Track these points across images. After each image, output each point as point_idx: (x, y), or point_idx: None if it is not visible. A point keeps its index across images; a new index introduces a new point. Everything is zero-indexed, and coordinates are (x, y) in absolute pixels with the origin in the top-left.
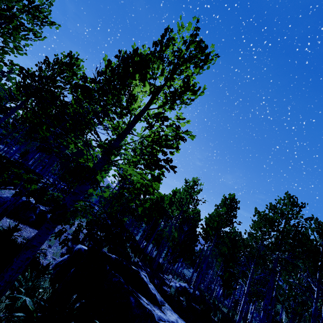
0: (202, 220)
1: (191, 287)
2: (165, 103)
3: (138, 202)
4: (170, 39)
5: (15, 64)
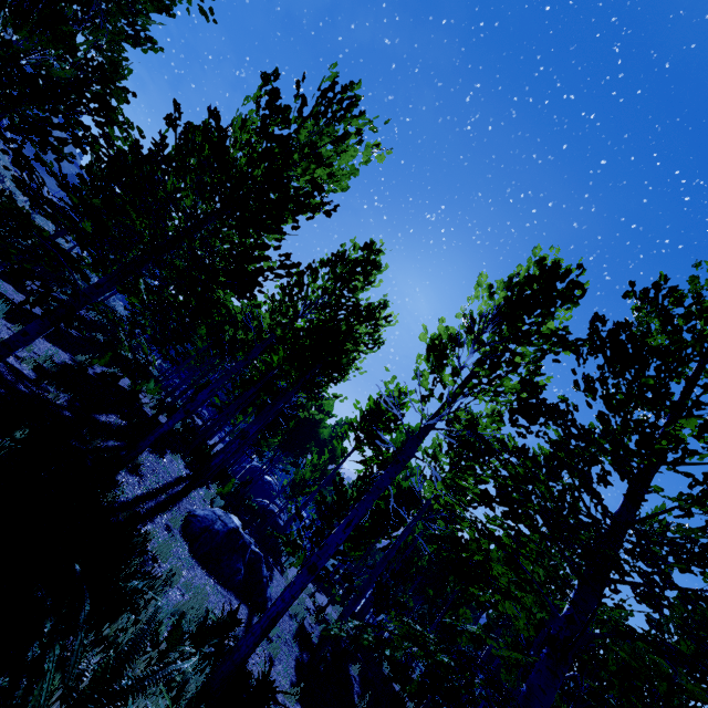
0: None
1: None
2: None
3: None
4: None
5: None
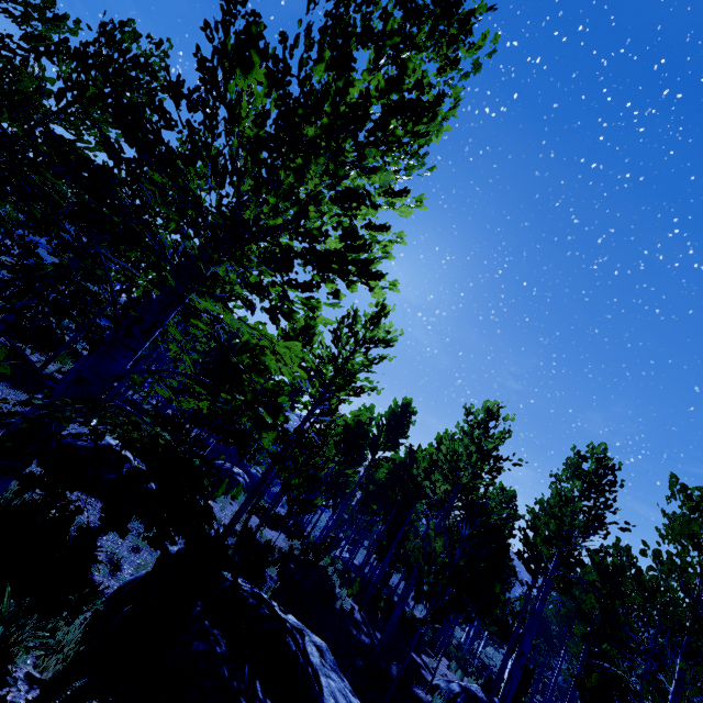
0: (522, 518)
1: (494, 702)
2: (329, 130)
3: (270, 420)
4: None
5: None
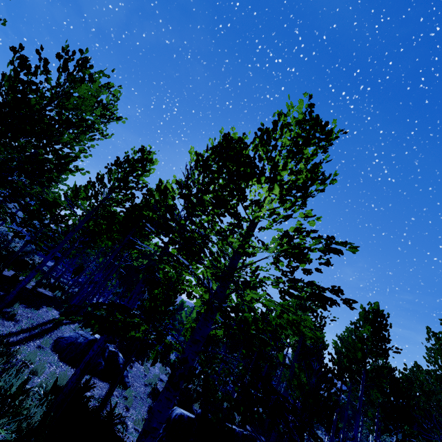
0: (327, 345)
1: None
2: (294, 203)
3: (272, 343)
4: (285, 124)
5: (80, 169)
